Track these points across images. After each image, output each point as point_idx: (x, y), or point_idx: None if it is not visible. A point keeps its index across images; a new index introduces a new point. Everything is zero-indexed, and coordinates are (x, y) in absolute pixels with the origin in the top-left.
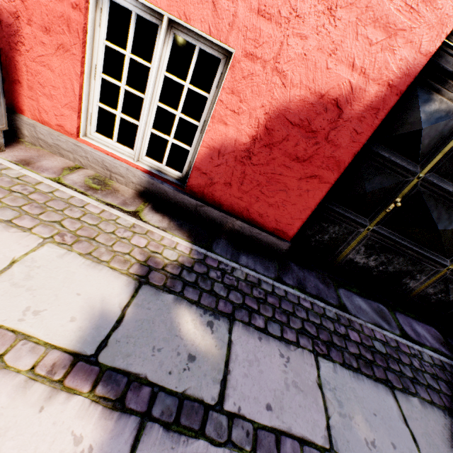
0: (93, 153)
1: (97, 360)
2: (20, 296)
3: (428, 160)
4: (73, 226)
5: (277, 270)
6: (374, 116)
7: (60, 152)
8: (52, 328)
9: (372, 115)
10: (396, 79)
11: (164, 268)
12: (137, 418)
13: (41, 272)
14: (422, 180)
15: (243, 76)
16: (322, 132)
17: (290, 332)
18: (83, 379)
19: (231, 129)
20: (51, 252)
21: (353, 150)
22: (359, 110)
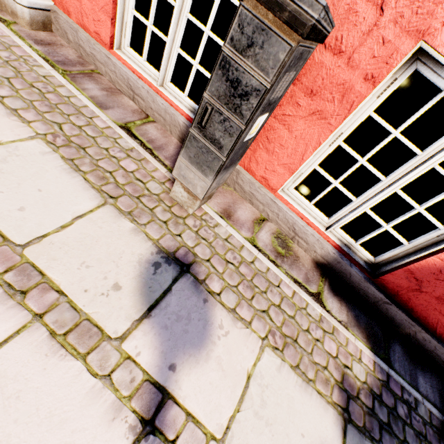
0: (287, 214)
1: None
2: (263, 434)
3: None
4: (277, 318)
5: None
6: None
7: (251, 200)
8: None
9: None
10: None
11: (358, 395)
12: None
13: (269, 394)
14: None
15: None
16: None
17: None
18: None
19: None
20: (270, 362)
21: None
22: None
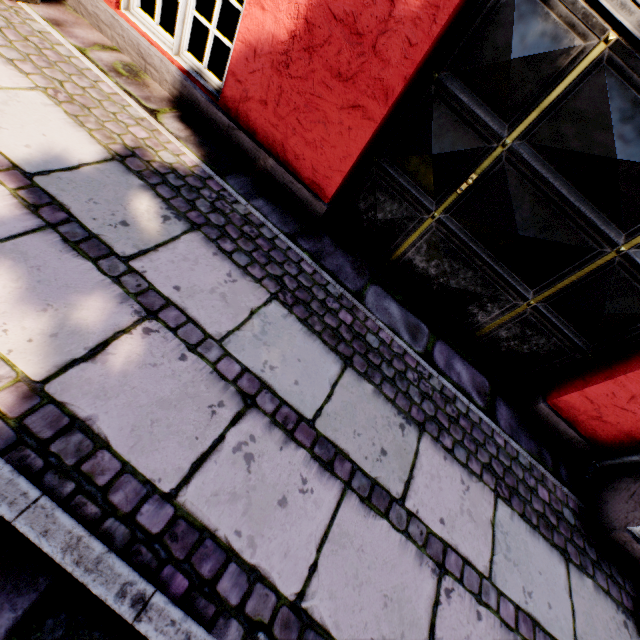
0: (130, 32)
1: (32, 178)
2: None
3: (520, 118)
4: (73, 90)
5: (298, 230)
6: (433, 19)
7: (99, 26)
8: (6, 142)
9: (430, 17)
10: None
11: (150, 162)
12: (43, 223)
13: (19, 106)
14: (509, 151)
15: None
16: (369, 37)
17: (259, 270)
18: (13, 181)
19: (269, 17)
20: (38, 98)
21: (405, 72)
22: (414, 7)
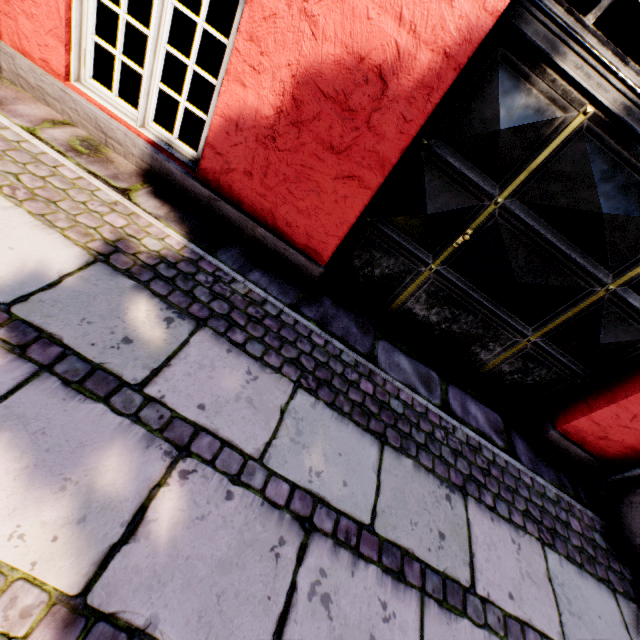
0: (85, 106)
1: (9, 309)
2: None
3: (510, 179)
4: (32, 183)
5: (298, 298)
6: (427, 98)
7: (45, 99)
8: None
9: (424, 97)
10: (455, 46)
11: (136, 255)
12: (35, 367)
13: None
14: (501, 208)
15: (264, 17)
16: (362, 114)
17: (276, 357)
18: None
19: (251, 93)
20: None
21: (401, 145)
22: (408, 87)
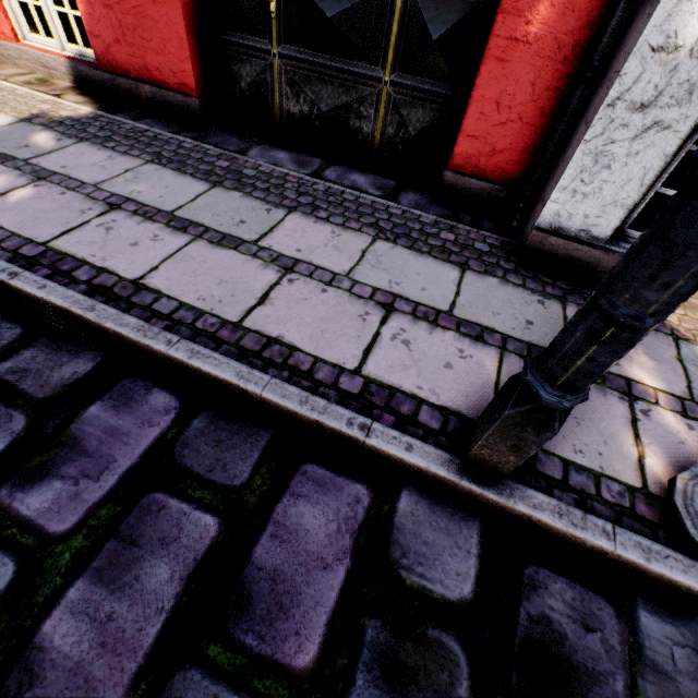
0: (30, 53)
1: None
2: None
3: None
4: None
5: (183, 129)
6: None
7: (16, 63)
8: None
9: None
10: None
11: (52, 118)
12: None
13: None
14: None
15: None
16: None
17: (139, 152)
18: None
19: None
20: None
21: None
22: None
